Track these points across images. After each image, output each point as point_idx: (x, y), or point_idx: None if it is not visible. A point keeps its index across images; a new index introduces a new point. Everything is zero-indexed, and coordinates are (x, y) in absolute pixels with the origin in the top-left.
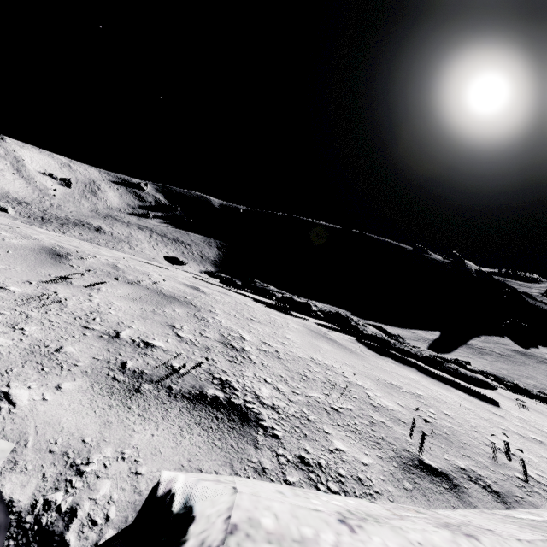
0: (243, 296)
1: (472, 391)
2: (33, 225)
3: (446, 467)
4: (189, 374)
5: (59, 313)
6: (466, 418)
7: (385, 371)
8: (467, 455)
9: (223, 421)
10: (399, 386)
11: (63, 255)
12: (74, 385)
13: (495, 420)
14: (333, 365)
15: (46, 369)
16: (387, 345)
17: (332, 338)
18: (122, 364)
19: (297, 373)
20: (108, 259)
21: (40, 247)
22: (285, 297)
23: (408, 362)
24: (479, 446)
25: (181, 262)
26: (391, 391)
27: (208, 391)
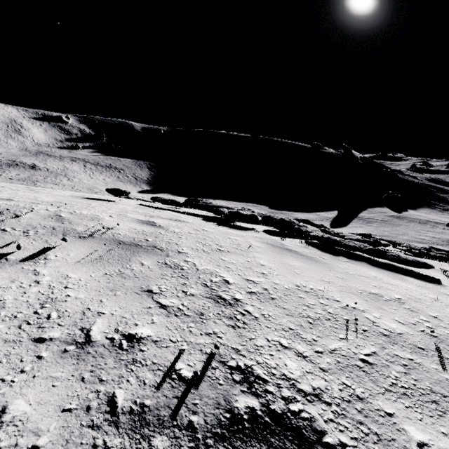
0: (191, 216)
1: (413, 273)
2: None
3: None
4: (202, 379)
5: None
6: (447, 315)
7: (354, 276)
8: None
9: None
10: (379, 294)
11: None
12: None
13: None
14: (318, 288)
15: None
16: (335, 244)
17: (290, 249)
18: (109, 403)
19: (301, 316)
20: (48, 209)
21: None
22: (232, 212)
23: (354, 256)
24: None
25: (124, 193)
26: (380, 305)
27: (238, 405)
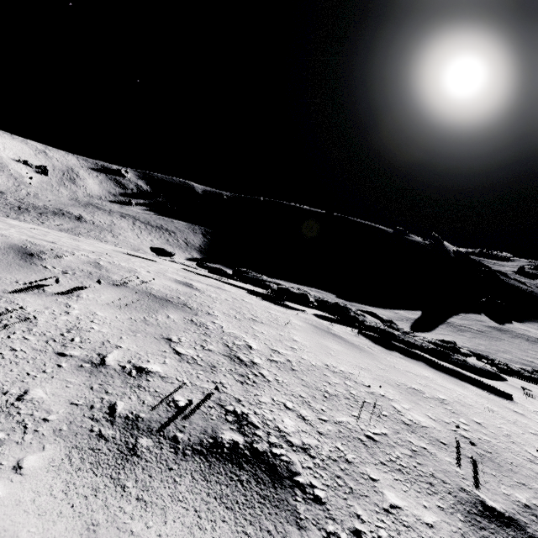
0: (236, 287)
1: (481, 384)
2: (10, 215)
3: (511, 508)
4: (196, 411)
5: (26, 336)
6: (496, 425)
7: (400, 371)
8: (521, 481)
9: (250, 486)
10: (421, 391)
11: (35, 253)
12: (42, 459)
13: (521, 422)
14: (350, 371)
15: (1, 435)
16: (392, 338)
17: (336, 334)
18: (110, 408)
19: (317, 389)
20: (88, 256)
21: (7, 245)
22: (281, 288)
23: (414, 354)
24: (526, 465)
25: (169, 254)
26: (415, 400)
27: (223, 436)
